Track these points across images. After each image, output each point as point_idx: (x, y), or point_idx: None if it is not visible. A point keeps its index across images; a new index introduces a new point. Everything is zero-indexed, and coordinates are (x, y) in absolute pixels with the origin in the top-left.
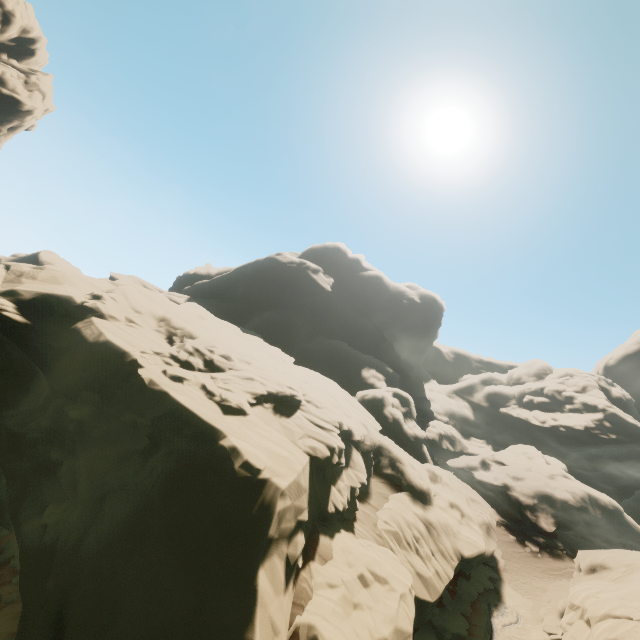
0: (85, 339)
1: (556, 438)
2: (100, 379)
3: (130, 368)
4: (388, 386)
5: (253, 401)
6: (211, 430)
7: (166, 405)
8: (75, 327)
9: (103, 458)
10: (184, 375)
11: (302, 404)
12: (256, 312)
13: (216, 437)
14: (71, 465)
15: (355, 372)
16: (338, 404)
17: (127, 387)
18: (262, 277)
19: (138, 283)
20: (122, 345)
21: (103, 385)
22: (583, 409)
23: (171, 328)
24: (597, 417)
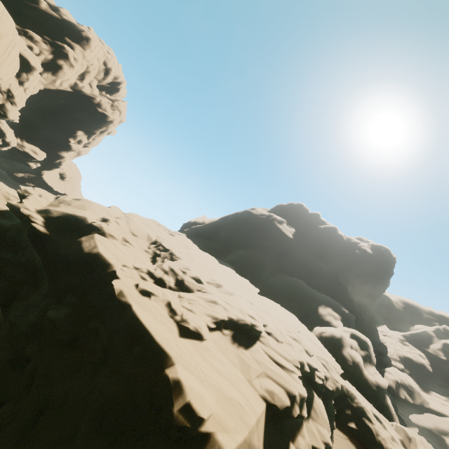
0: (82, 249)
1: None
2: (83, 285)
3: (109, 278)
4: (344, 326)
5: (212, 325)
6: (160, 353)
7: (126, 318)
8: (79, 240)
9: (61, 363)
10: (153, 290)
11: (262, 335)
12: (232, 250)
13: (163, 363)
14: (36, 364)
15: (312, 308)
16: (299, 340)
17: (101, 295)
18: (239, 224)
19: (156, 225)
20: (108, 257)
21: (84, 290)
22: None
23: (157, 250)
24: None
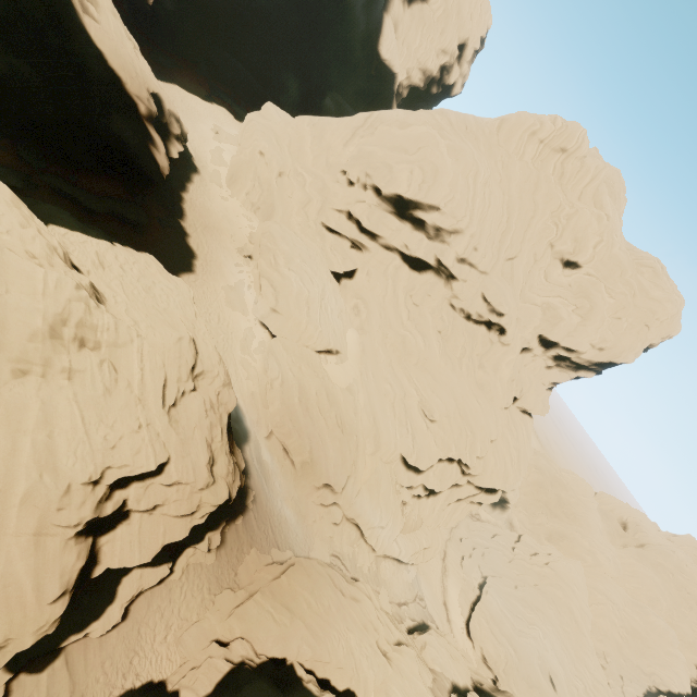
0: None
1: None
2: None
3: None
4: None
5: None
6: None
7: None
8: None
9: None
10: None
11: None
12: None
13: None
14: None
15: None
16: None
17: None
18: None
19: None
20: None
21: None
22: None
23: None
24: None
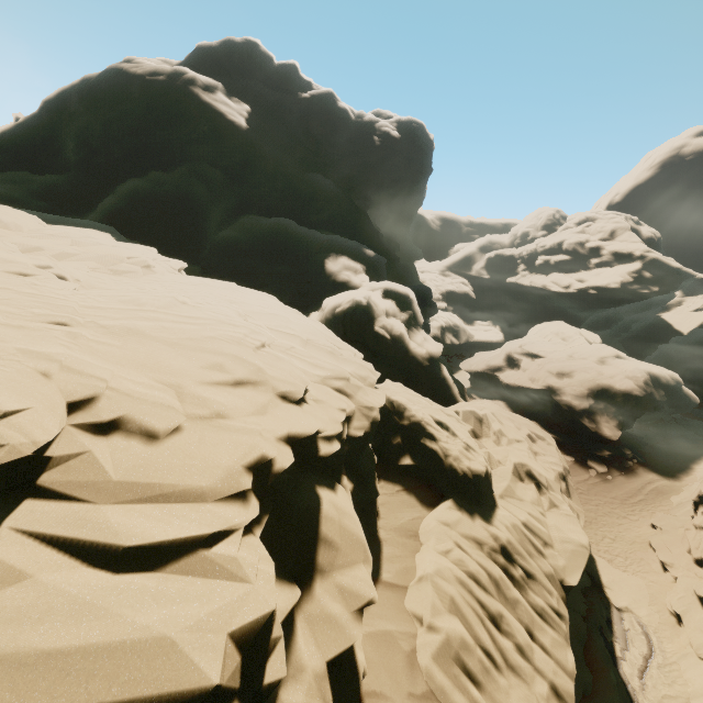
0: None
1: (580, 304)
2: None
3: None
4: (371, 280)
5: None
6: None
7: None
8: None
9: None
10: None
11: (53, 462)
12: (112, 187)
13: None
14: None
15: (315, 267)
16: (255, 377)
17: None
18: (101, 111)
19: None
20: None
21: None
22: (614, 261)
23: None
24: (635, 268)
